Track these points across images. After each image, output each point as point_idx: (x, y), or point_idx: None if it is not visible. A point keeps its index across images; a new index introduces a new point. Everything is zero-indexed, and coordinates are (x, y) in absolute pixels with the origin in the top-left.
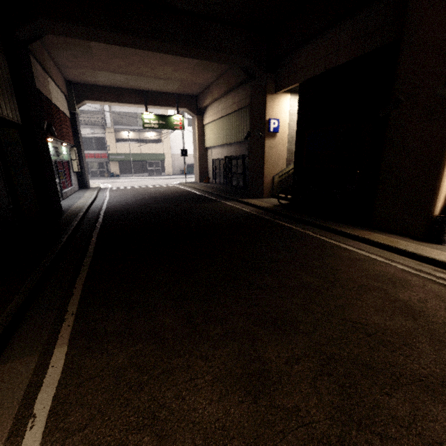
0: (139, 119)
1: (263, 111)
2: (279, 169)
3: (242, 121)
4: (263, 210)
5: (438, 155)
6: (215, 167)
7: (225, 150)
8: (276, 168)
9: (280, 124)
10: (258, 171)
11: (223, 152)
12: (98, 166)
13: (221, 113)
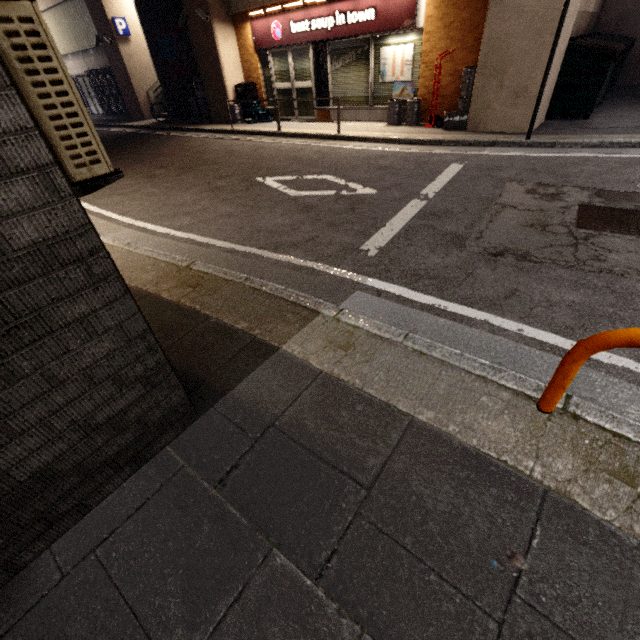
0: None
1: (101, 8)
2: (150, 83)
3: (86, 16)
4: (141, 128)
5: (217, 60)
6: (82, 90)
7: (83, 62)
8: (146, 82)
9: (129, 24)
10: (128, 87)
11: (81, 64)
12: None
13: (51, 0)
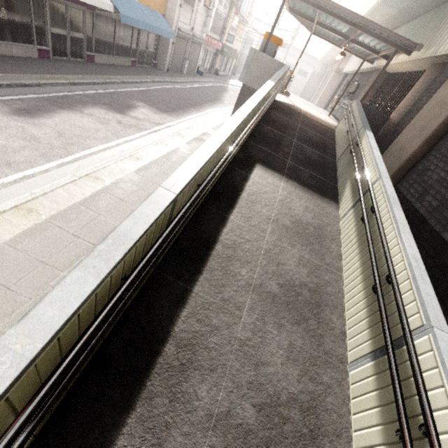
0: (245, 1)
1: None
2: None
3: None
4: None
5: None
6: None
7: None
8: None
9: None
10: None
11: None
12: (209, 56)
13: None
